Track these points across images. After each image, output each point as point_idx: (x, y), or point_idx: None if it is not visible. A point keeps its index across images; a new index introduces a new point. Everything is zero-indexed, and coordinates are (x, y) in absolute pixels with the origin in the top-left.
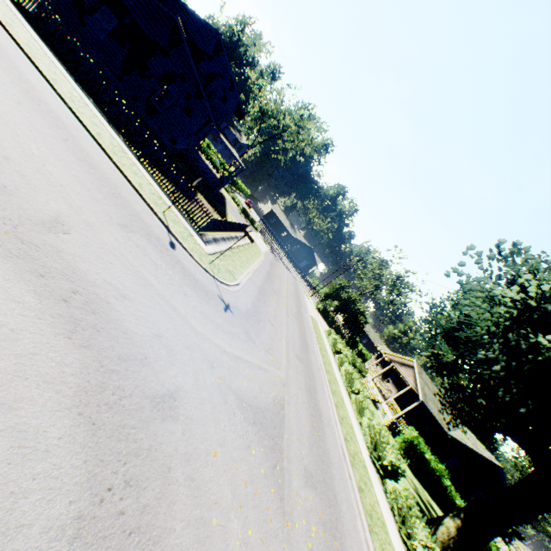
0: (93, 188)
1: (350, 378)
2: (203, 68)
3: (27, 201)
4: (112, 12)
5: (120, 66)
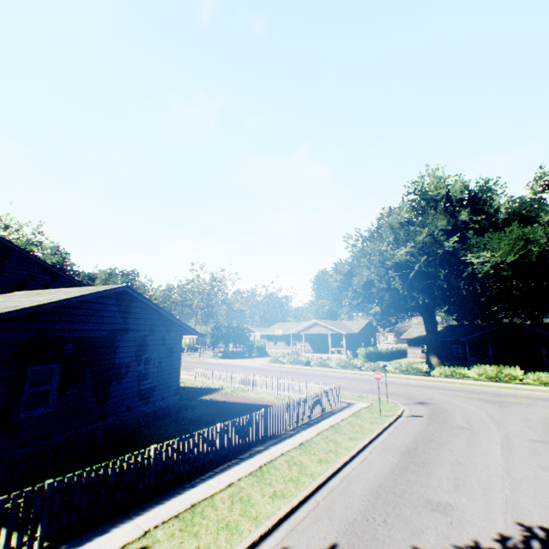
0: (462, 437)
1: (349, 364)
2: None
3: (547, 447)
4: (43, 364)
5: (94, 403)
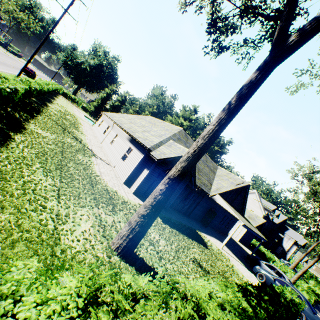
0: None
1: None
2: None
3: None
4: None
5: None
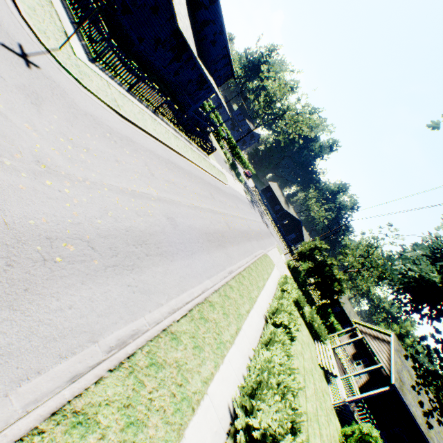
0: None
1: (278, 309)
2: (199, 16)
3: None
4: None
5: None
